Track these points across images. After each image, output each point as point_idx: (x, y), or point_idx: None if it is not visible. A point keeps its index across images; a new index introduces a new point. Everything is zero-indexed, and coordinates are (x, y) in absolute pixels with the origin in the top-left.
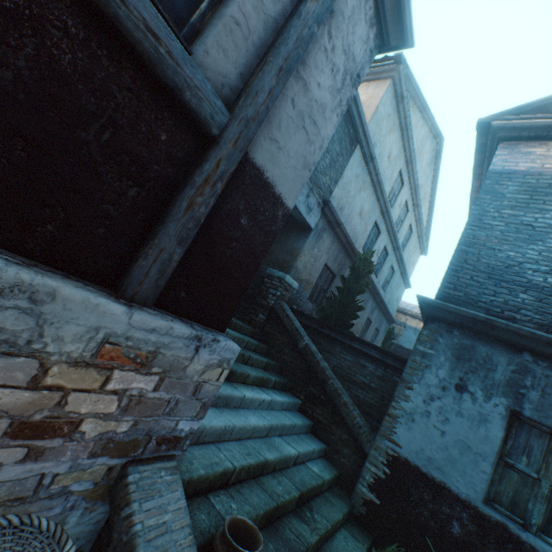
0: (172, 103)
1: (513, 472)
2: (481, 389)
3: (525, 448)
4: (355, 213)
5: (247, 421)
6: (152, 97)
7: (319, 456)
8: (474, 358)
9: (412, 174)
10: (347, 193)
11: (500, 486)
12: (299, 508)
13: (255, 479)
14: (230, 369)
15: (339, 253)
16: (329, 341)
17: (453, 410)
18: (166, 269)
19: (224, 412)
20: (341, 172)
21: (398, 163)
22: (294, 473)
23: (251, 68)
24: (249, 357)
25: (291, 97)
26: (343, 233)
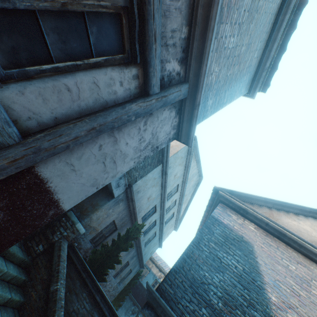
0: None
1: None
2: None
3: None
4: (146, 197)
5: None
6: None
7: None
8: None
9: (183, 188)
10: (145, 185)
11: None
12: None
13: None
14: None
15: (126, 216)
16: (83, 284)
17: None
18: None
19: None
20: (147, 173)
21: (178, 180)
22: None
23: (69, 117)
24: None
25: (101, 144)
26: (133, 206)
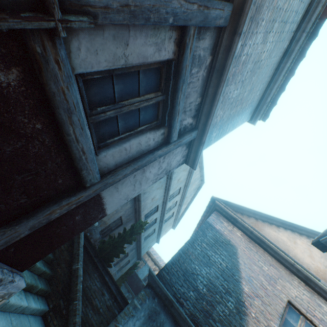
0: (75, 170)
1: None
2: None
3: None
4: (150, 197)
5: None
6: (66, 167)
7: None
8: (157, 320)
9: (185, 191)
10: (151, 187)
11: None
12: None
13: None
14: None
15: (131, 213)
16: (94, 267)
17: None
18: (11, 240)
19: None
20: None
21: (181, 184)
22: None
23: (122, 163)
24: (34, 265)
25: (135, 174)
26: (139, 205)
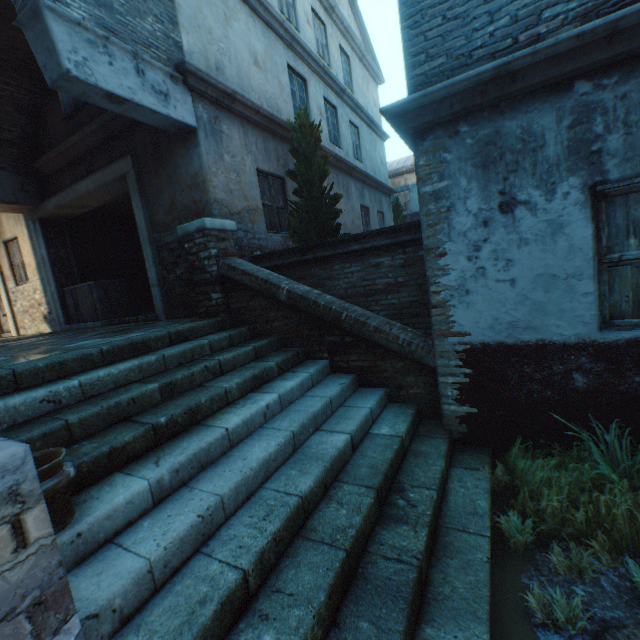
0: None
1: (624, 268)
2: (537, 187)
3: (629, 227)
4: (248, 66)
5: (247, 464)
6: None
7: (384, 406)
8: (507, 148)
9: None
10: (209, 36)
11: (614, 297)
12: (386, 504)
13: (301, 535)
14: (185, 409)
15: (266, 143)
16: (322, 264)
17: (511, 243)
18: None
19: (200, 483)
20: None
21: None
22: (358, 465)
23: None
24: (220, 363)
25: None
26: (249, 107)
